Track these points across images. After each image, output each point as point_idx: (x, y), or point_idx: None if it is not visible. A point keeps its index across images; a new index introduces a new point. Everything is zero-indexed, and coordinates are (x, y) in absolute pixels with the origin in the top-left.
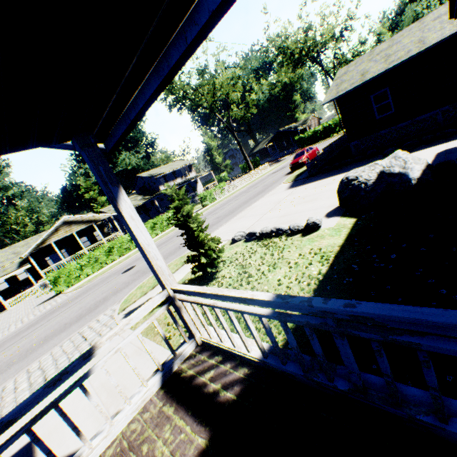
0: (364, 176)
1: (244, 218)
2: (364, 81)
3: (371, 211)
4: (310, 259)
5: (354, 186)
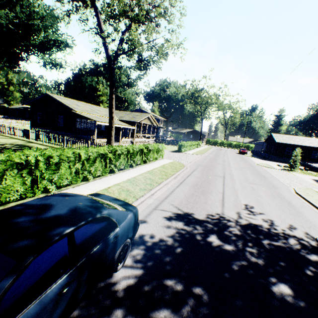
0: (314, 165)
1: (262, 161)
2: (290, 143)
3: (316, 172)
4: None
5: (312, 166)
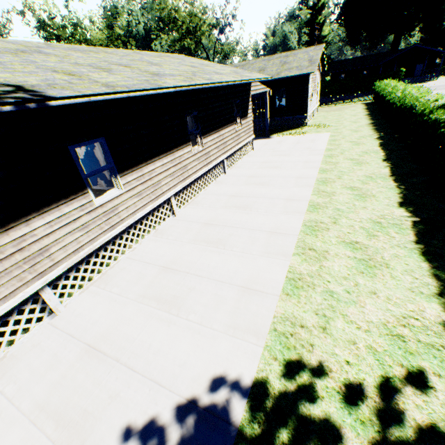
0: None
1: None
2: None
3: None
4: None
5: None
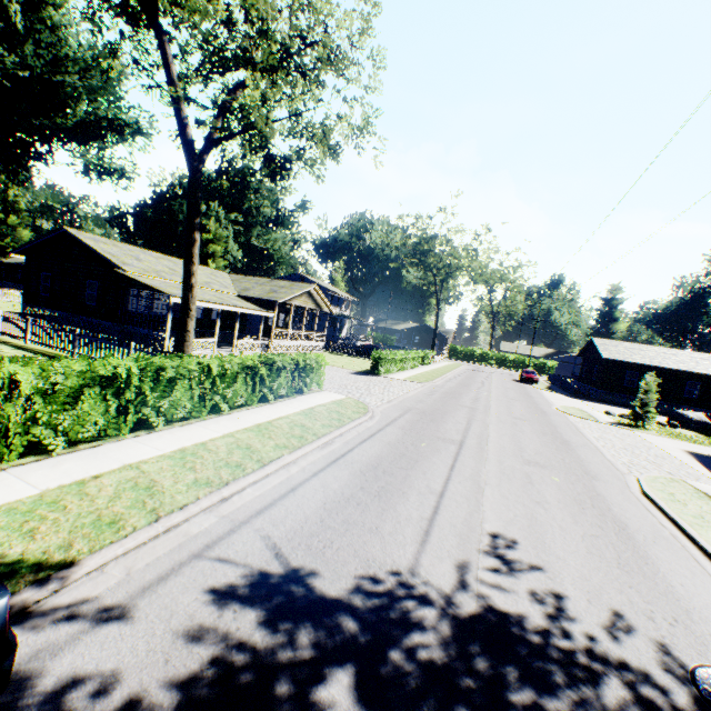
0: (692, 415)
1: (571, 402)
2: (635, 362)
3: (696, 431)
4: (702, 437)
5: (687, 417)
